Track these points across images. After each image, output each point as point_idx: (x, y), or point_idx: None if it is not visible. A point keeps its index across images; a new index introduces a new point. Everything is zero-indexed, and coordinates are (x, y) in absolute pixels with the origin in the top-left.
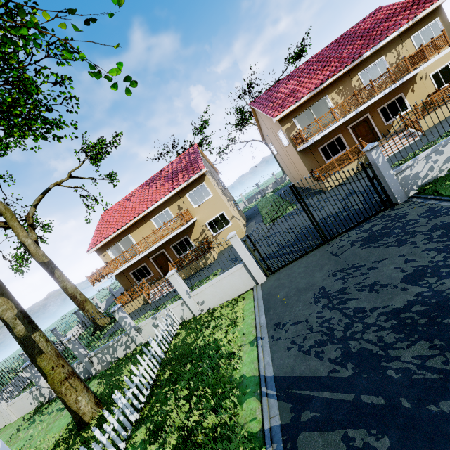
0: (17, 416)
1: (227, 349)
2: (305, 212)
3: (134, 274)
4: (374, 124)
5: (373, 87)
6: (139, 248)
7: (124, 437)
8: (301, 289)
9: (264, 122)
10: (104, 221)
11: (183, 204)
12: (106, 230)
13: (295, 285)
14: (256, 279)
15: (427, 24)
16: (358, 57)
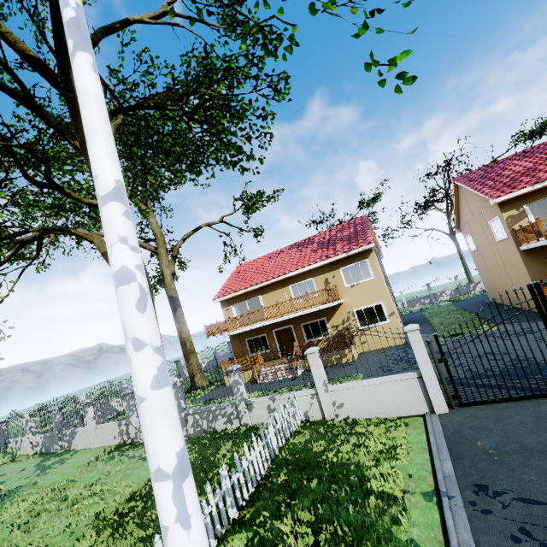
0: (99, 444)
1: (380, 486)
2: None
3: (250, 342)
4: None
5: None
6: (265, 314)
7: (218, 534)
8: (532, 448)
9: (469, 205)
10: (238, 274)
11: (332, 278)
12: (238, 284)
13: (515, 438)
14: (432, 404)
15: None
16: None
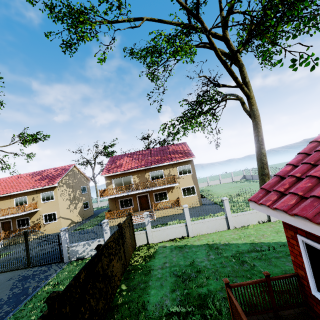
0: None
1: None
2: (25, 247)
3: None
4: (149, 200)
5: (139, 185)
6: None
7: None
8: None
9: None
10: None
11: (36, 197)
12: None
13: None
14: None
15: (185, 165)
16: (148, 165)
